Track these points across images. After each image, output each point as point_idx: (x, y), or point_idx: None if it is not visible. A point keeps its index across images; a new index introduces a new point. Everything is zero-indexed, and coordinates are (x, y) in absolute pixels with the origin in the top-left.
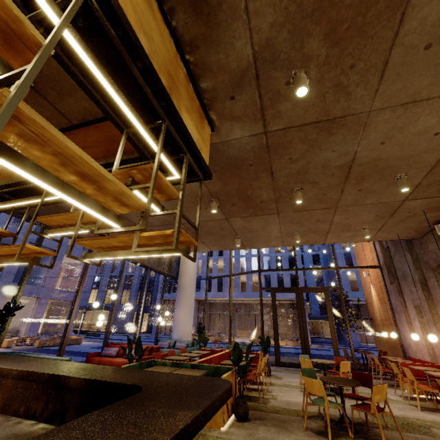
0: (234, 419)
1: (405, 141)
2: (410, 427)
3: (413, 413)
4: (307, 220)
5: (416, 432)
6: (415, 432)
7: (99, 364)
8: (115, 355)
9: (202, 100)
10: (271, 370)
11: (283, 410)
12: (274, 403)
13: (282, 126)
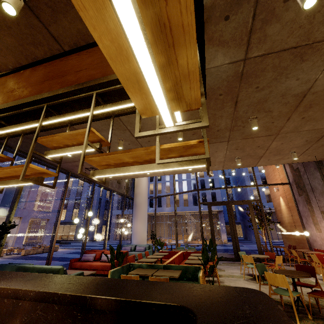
0: None
1: None
2: None
3: None
4: (250, 146)
5: None
6: None
7: (81, 268)
8: (93, 259)
9: None
10: None
11: None
12: None
13: (262, 52)
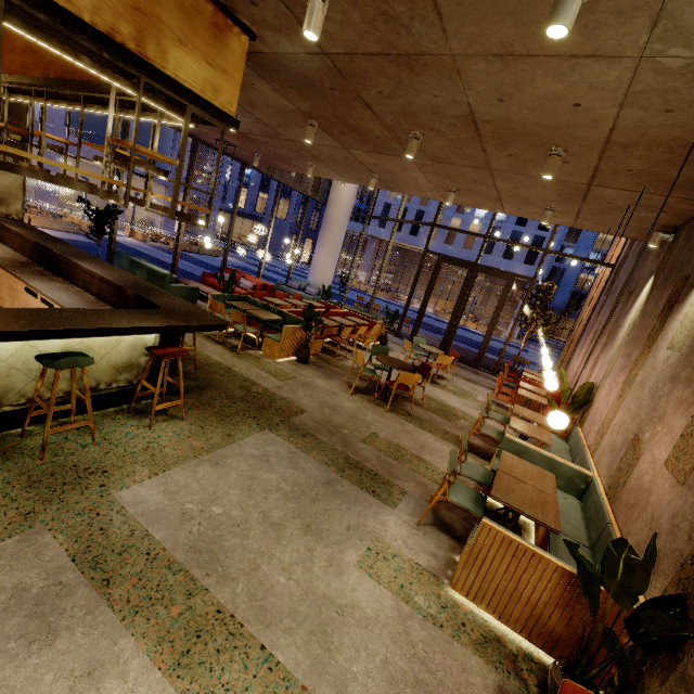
0: (296, 359)
1: (534, 105)
2: (443, 412)
3: (471, 410)
4: (458, 176)
5: (441, 415)
6: (439, 415)
7: (213, 285)
8: None
9: (217, 1)
10: (396, 343)
11: (348, 369)
12: (348, 363)
13: (343, 50)
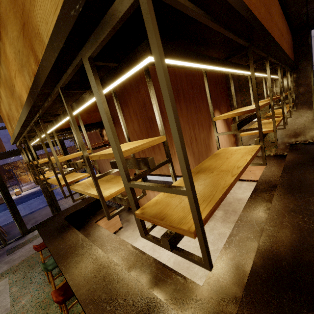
0: None
1: None
2: None
3: None
4: None
5: None
6: None
7: None
8: None
9: None
10: None
11: None
12: None
13: None
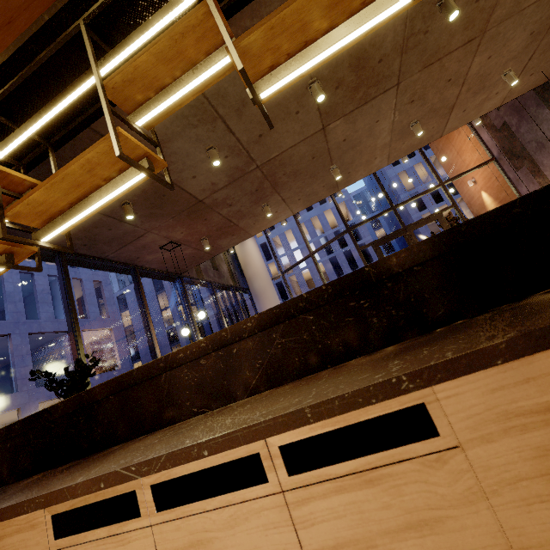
0: None
1: None
2: None
3: None
4: (434, 85)
5: None
6: None
7: None
8: None
9: None
10: None
11: None
12: None
13: None
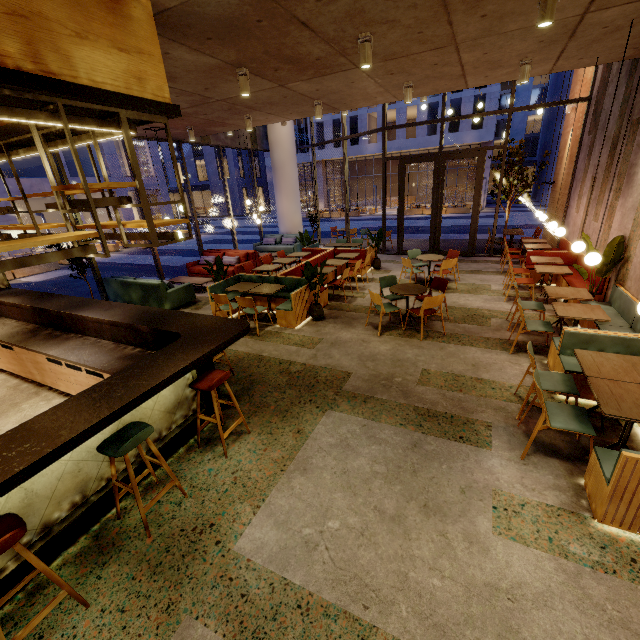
0: (311, 319)
1: None
2: (471, 318)
3: (494, 304)
4: (415, 67)
5: (471, 322)
6: (470, 323)
7: (200, 273)
8: (214, 263)
9: None
10: (387, 261)
11: (362, 309)
12: (359, 302)
13: None
